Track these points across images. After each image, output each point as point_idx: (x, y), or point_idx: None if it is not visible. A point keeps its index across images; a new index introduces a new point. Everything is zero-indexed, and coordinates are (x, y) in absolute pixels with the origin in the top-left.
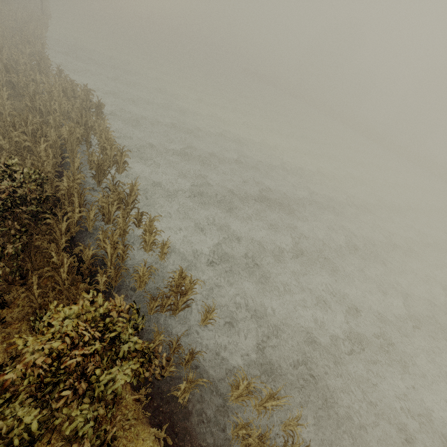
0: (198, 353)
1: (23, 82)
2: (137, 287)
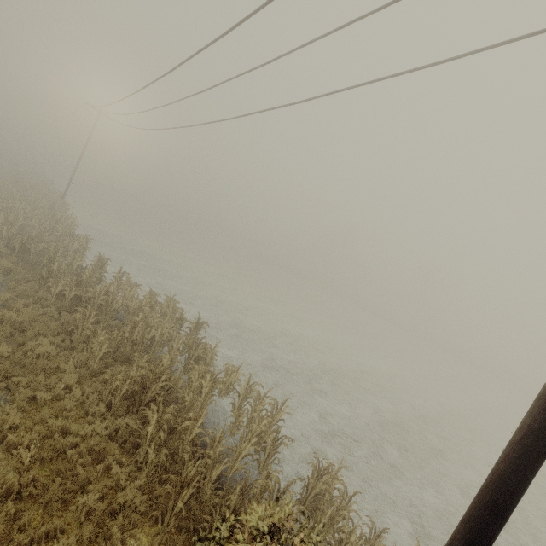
0: None
1: (105, 299)
2: None
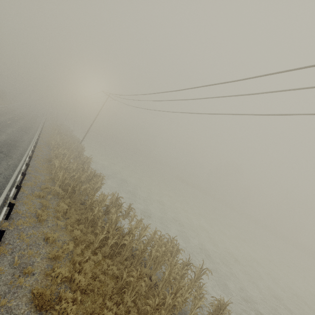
0: None
1: (139, 249)
2: None
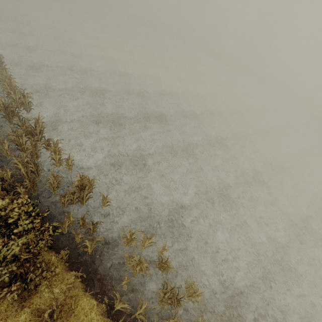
0: (98, 223)
1: None
2: (52, 191)
